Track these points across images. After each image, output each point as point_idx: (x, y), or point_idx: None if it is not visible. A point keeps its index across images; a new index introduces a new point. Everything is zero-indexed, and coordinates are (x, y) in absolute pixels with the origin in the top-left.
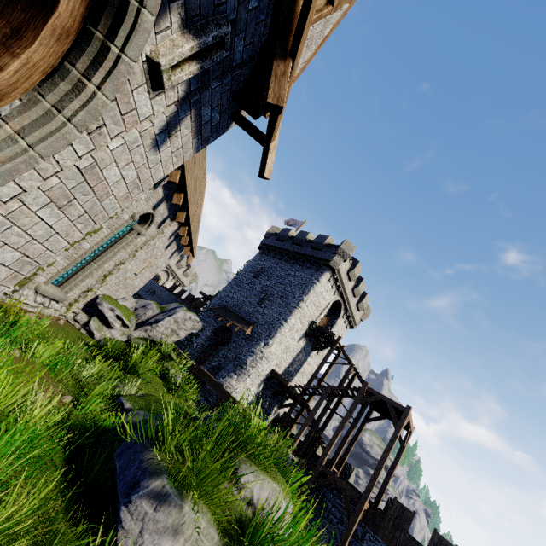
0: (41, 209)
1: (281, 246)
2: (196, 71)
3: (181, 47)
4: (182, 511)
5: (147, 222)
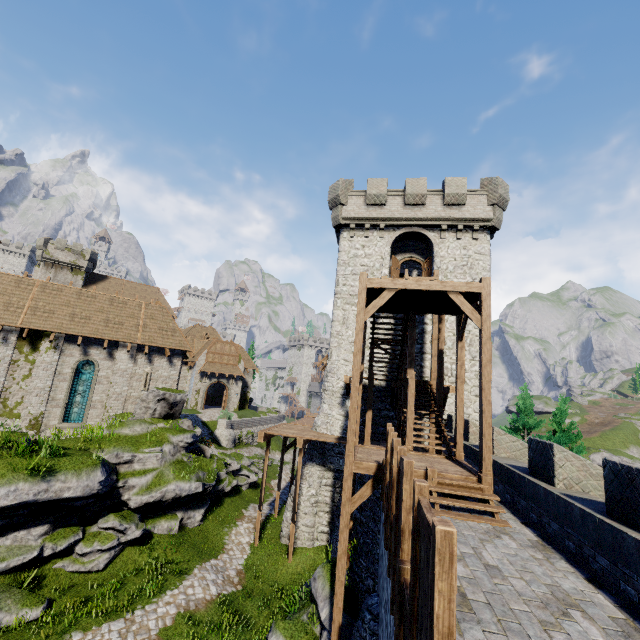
0: None
1: None
2: None
3: None
4: None
5: (95, 363)
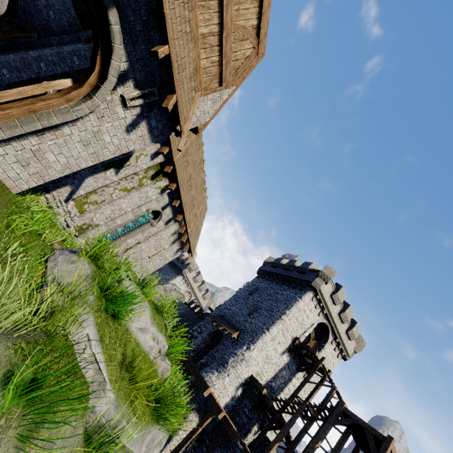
0: (77, 143)
1: (273, 271)
2: (142, 102)
3: (133, 93)
4: (80, 258)
5: (158, 218)
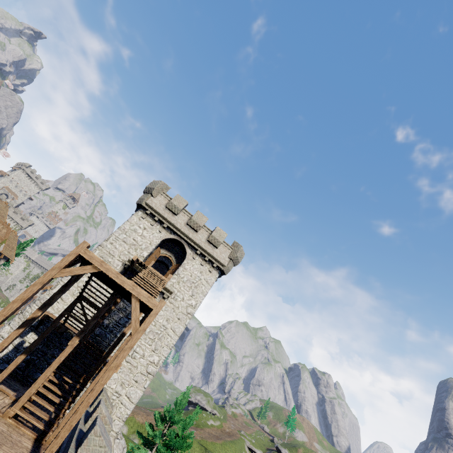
0: None
1: None
2: None
3: None
4: None
5: None
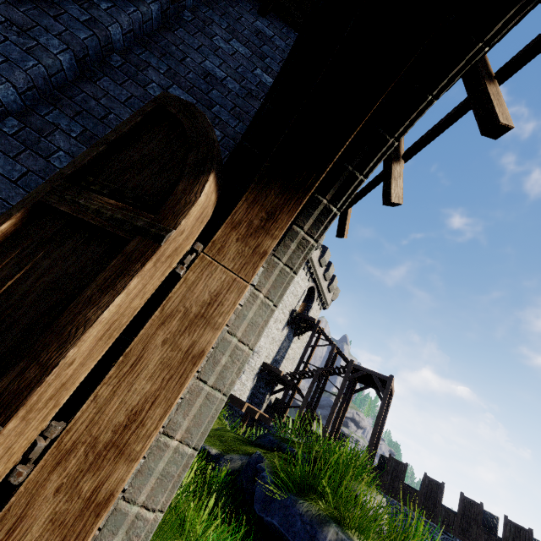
0: None
1: None
2: None
3: None
4: None
5: None
